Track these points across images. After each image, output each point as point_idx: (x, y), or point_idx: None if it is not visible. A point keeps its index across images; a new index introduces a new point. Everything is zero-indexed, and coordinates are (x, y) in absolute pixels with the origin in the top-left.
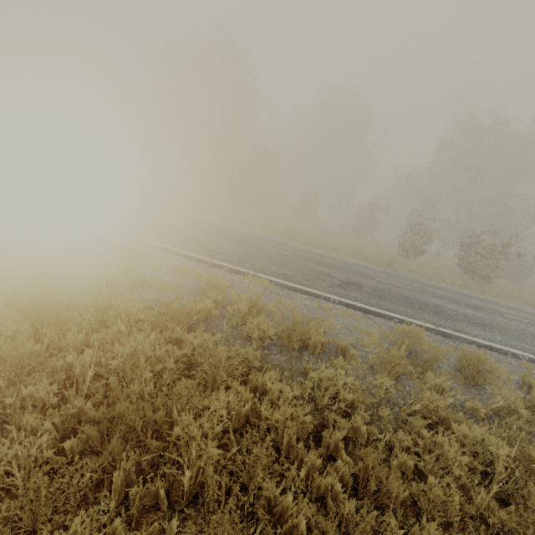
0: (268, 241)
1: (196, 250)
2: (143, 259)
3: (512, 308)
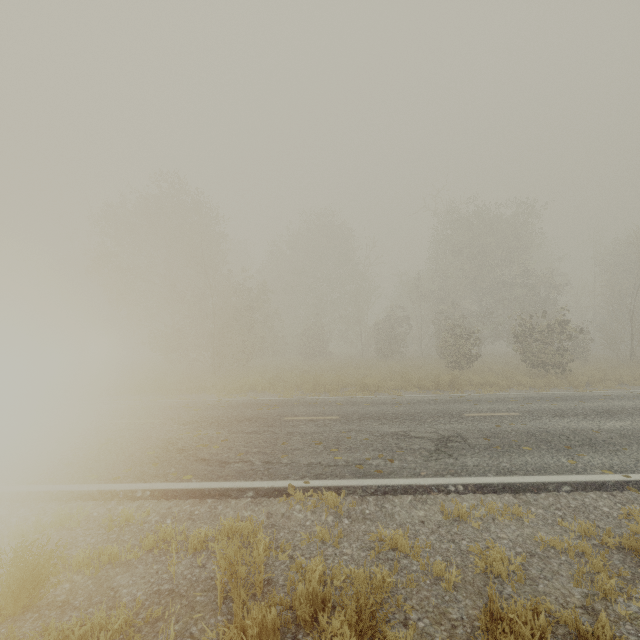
0: (292, 405)
1: (184, 471)
2: (72, 543)
3: (631, 397)
